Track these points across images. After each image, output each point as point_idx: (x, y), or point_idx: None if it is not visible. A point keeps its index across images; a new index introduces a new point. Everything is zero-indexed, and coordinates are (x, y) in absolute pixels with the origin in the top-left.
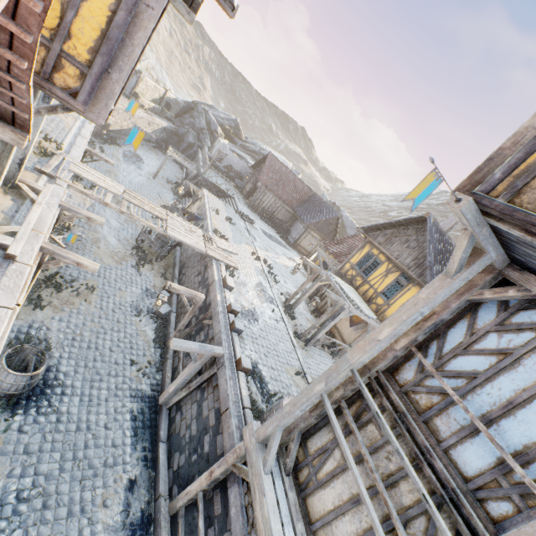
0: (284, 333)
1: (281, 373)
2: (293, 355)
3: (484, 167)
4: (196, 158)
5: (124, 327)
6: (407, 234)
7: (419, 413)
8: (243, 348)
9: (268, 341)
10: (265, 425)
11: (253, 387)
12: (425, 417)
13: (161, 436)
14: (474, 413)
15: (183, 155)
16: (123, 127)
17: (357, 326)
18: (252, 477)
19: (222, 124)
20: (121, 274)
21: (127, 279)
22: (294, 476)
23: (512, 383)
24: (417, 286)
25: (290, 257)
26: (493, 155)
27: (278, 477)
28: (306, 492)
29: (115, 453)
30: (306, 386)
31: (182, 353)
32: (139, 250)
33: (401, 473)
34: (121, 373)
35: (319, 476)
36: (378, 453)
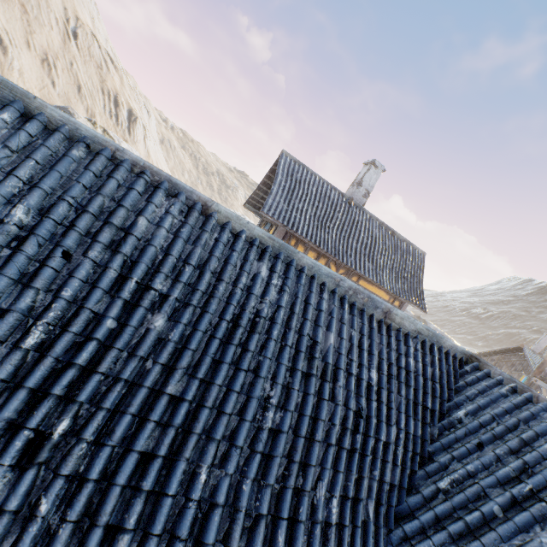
0: None
1: None
2: None
3: (541, 366)
4: None
5: None
6: (510, 359)
7: None
8: None
9: None
10: None
11: None
12: None
13: None
14: None
15: None
16: None
17: None
18: None
19: None
20: None
21: None
22: None
23: None
24: None
25: None
26: (542, 362)
27: None
28: None
29: None
30: None
31: None
32: None
33: None
34: None
35: None
36: None
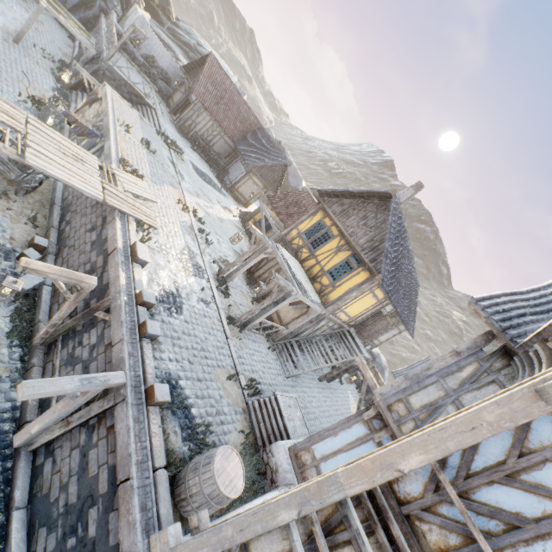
0: (215, 320)
1: (210, 383)
2: (225, 350)
3: None
4: (97, 28)
5: None
6: (366, 209)
7: None
8: (158, 360)
9: (194, 337)
10: (188, 545)
11: (171, 422)
12: None
13: (16, 501)
14: None
15: (75, 16)
16: None
17: (297, 305)
18: None
19: None
20: None
21: None
22: None
23: None
24: (367, 271)
25: (225, 206)
26: None
27: None
28: None
29: None
30: (238, 392)
31: (59, 358)
32: None
33: None
34: None
35: None
36: None
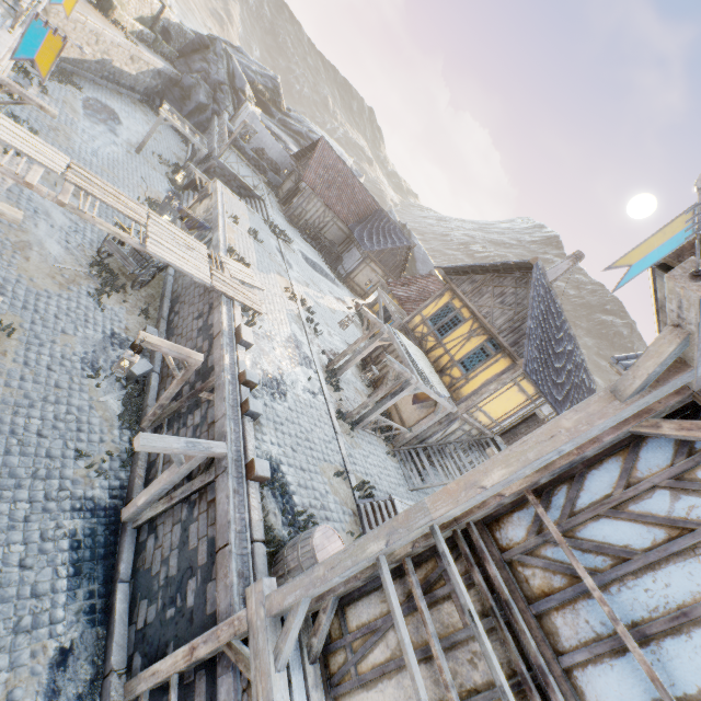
0: (323, 413)
1: (315, 475)
2: (333, 446)
3: None
4: (209, 130)
5: (67, 396)
6: (503, 284)
7: (528, 599)
8: (259, 441)
9: (299, 426)
10: (282, 590)
11: (270, 503)
12: (538, 609)
13: (121, 573)
14: (620, 617)
15: (189, 121)
16: (85, 56)
17: (422, 403)
18: (255, 675)
19: (253, 81)
20: (67, 306)
21: (79, 315)
22: (322, 662)
23: (690, 581)
24: (508, 357)
25: (339, 297)
26: None
27: (297, 669)
28: (338, 691)
29: (37, 608)
30: (348, 492)
31: None
32: (103, 269)
33: (492, 693)
34: (56, 473)
35: (361, 669)
36: (458, 651)
